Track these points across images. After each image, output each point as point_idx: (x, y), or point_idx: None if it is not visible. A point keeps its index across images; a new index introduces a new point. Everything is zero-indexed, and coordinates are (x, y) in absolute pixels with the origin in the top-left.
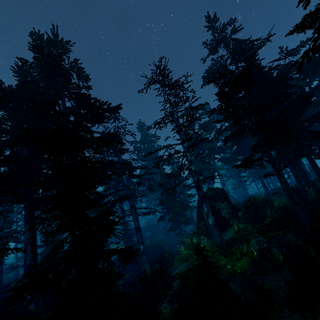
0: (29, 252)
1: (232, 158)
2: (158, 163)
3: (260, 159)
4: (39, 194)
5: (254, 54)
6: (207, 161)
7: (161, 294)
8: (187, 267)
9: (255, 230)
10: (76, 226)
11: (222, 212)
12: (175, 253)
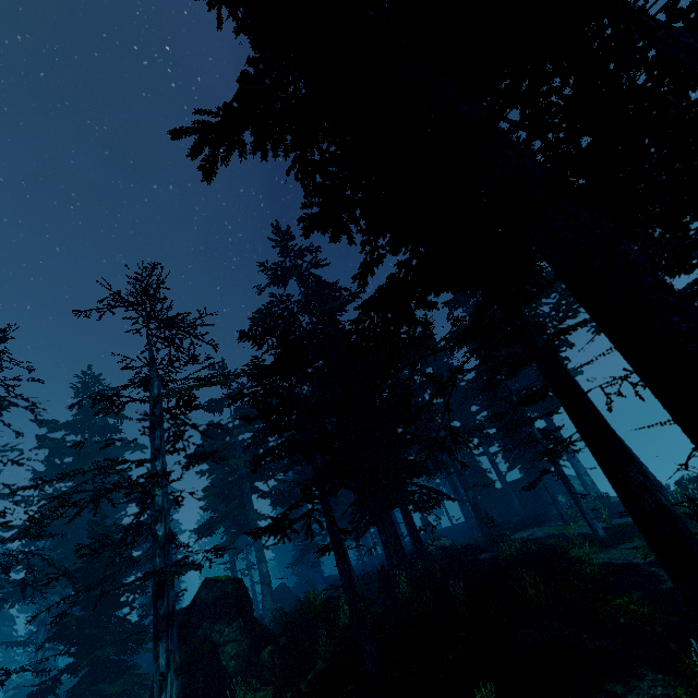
0: None
1: (289, 492)
2: (43, 518)
3: (308, 516)
4: None
5: (332, 311)
6: (235, 495)
7: None
8: None
9: None
10: None
11: (224, 654)
12: None
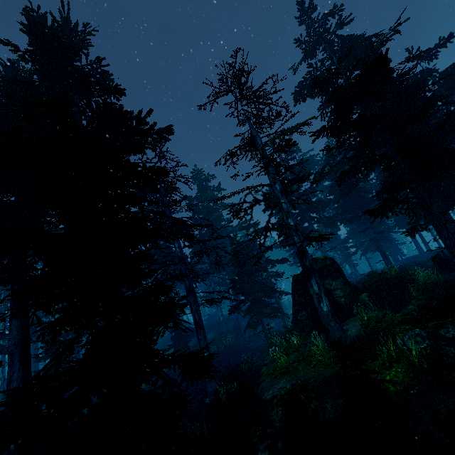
0: (17, 367)
1: (337, 217)
2: (238, 211)
3: (407, 201)
4: (36, 270)
5: (379, 47)
6: (299, 223)
7: (253, 434)
8: (292, 385)
9: (399, 320)
10: (100, 315)
11: (336, 295)
12: (260, 363)
